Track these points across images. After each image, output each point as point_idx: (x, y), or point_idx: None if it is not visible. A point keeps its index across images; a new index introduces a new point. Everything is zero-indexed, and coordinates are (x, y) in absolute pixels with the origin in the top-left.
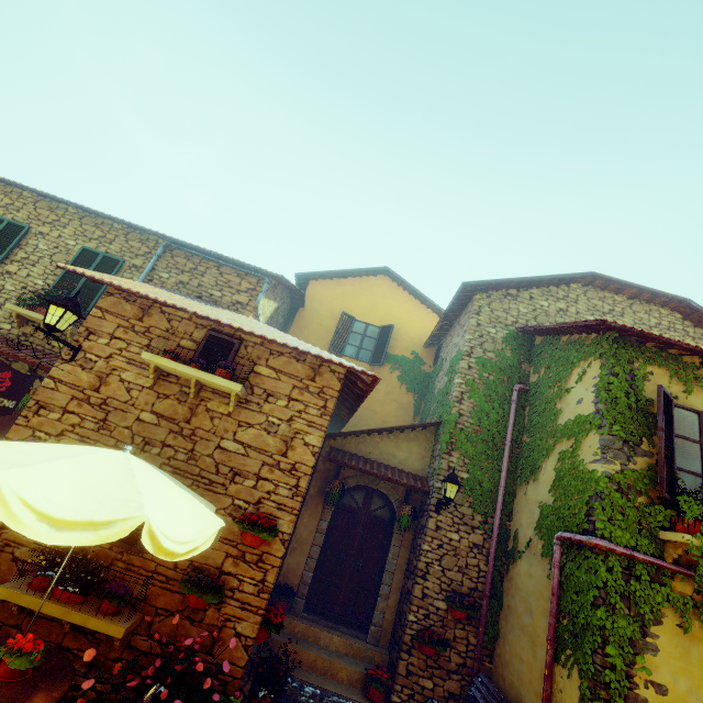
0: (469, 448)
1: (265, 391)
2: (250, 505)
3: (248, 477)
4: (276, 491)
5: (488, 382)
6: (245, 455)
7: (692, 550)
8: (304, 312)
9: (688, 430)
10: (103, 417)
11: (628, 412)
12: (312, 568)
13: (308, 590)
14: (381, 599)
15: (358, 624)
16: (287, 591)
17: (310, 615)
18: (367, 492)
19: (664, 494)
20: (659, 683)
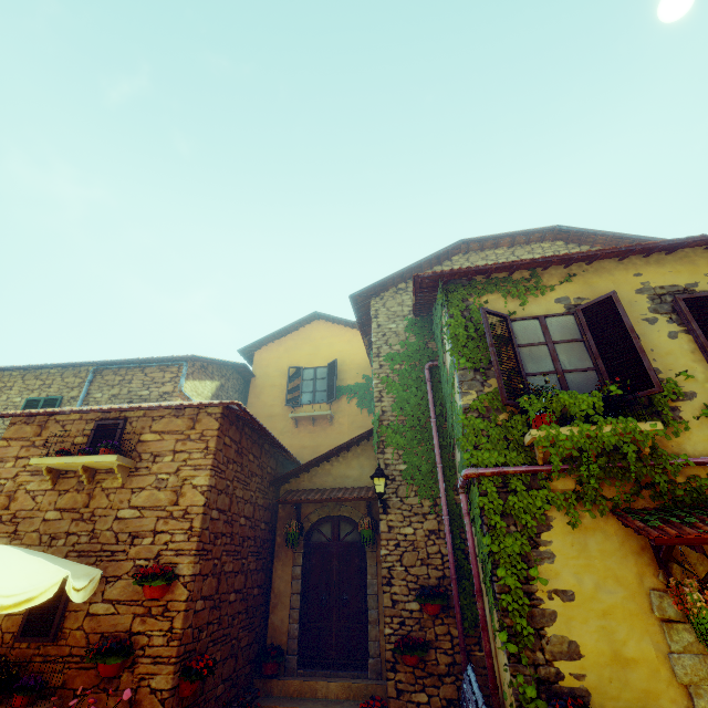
0: (399, 440)
1: (152, 454)
2: (151, 561)
3: (146, 536)
4: (172, 540)
5: (401, 373)
6: (141, 517)
7: (540, 442)
8: (256, 380)
9: (532, 336)
10: (14, 530)
11: (472, 343)
12: (296, 619)
13: (299, 644)
14: (372, 626)
15: (358, 663)
16: (273, 651)
17: (306, 670)
18: (332, 522)
19: (504, 402)
20: (563, 590)
